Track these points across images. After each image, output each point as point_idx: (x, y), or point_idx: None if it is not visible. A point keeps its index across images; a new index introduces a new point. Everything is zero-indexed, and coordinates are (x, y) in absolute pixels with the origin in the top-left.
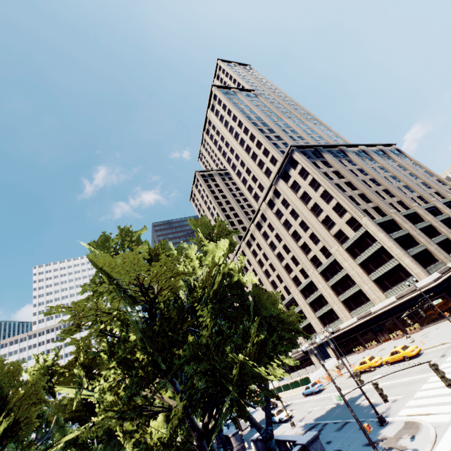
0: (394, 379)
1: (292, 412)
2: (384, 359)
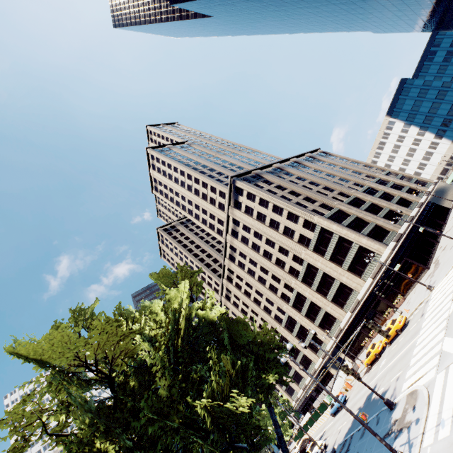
0: (394, 357)
1: (326, 441)
2: (383, 341)
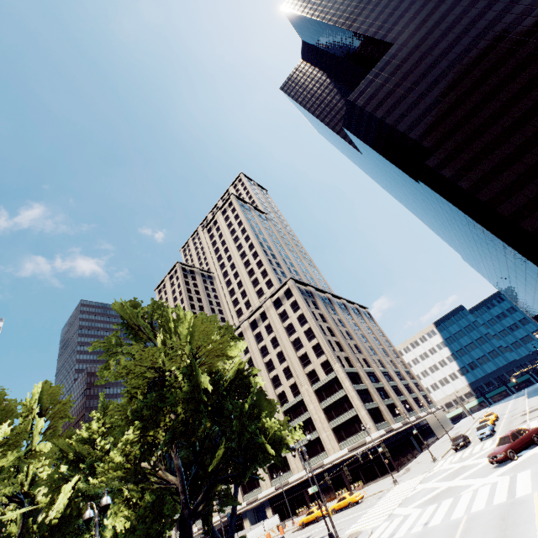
0: (339, 519)
1: None
2: (331, 507)
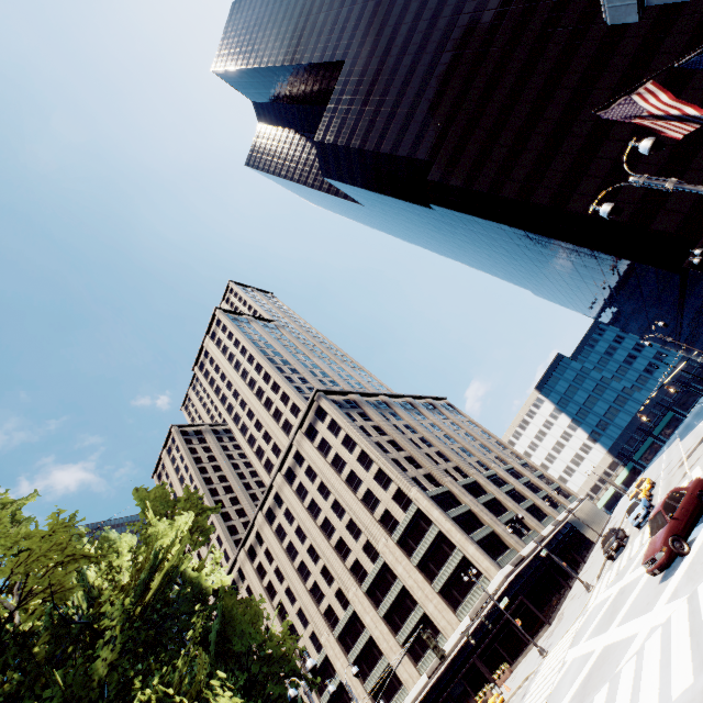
0: None
1: None
2: None
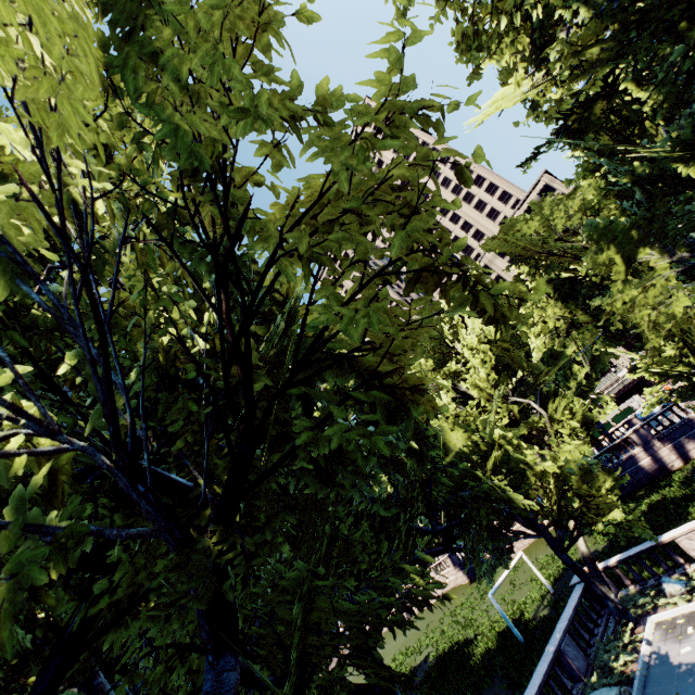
0: None
1: None
2: None
